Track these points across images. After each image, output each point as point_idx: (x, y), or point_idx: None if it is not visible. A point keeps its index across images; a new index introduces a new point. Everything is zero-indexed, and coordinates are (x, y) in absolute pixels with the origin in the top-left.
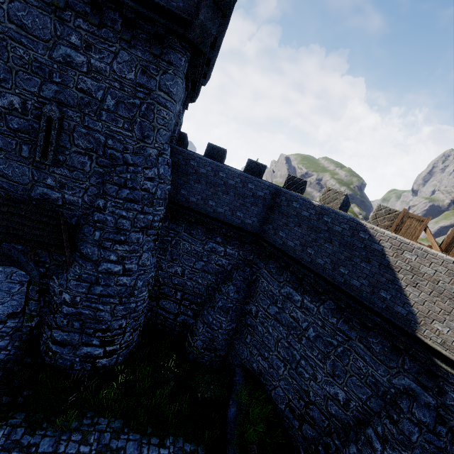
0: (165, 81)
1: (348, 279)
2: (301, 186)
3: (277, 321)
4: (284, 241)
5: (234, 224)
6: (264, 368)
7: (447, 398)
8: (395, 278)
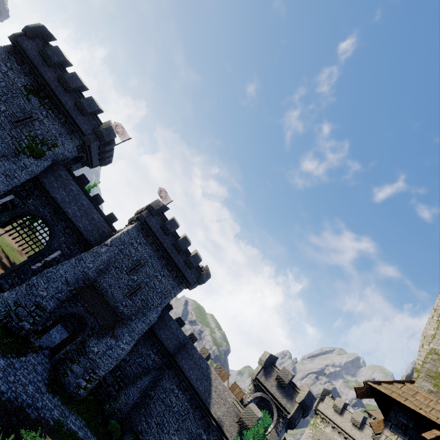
0: (176, 292)
1: (198, 385)
2: (195, 340)
3: (162, 402)
4: (182, 363)
5: (166, 346)
6: (144, 428)
7: (210, 436)
8: (211, 388)
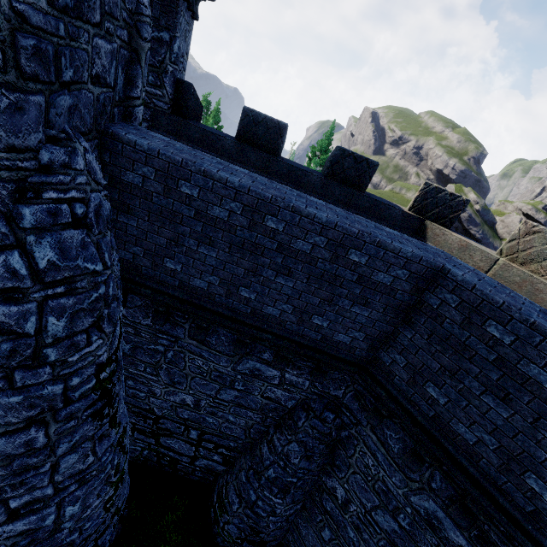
0: None
1: None
2: (454, 213)
3: None
4: (442, 415)
5: (304, 342)
6: None
7: None
8: None
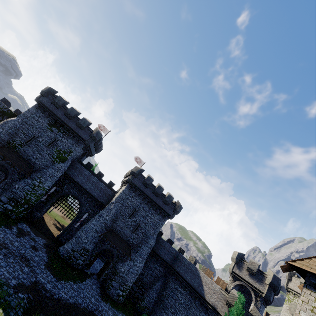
0: (163, 222)
1: (193, 282)
2: (183, 252)
3: (172, 298)
4: (178, 269)
5: (165, 260)
6: None
7: None
8: (202, 283)
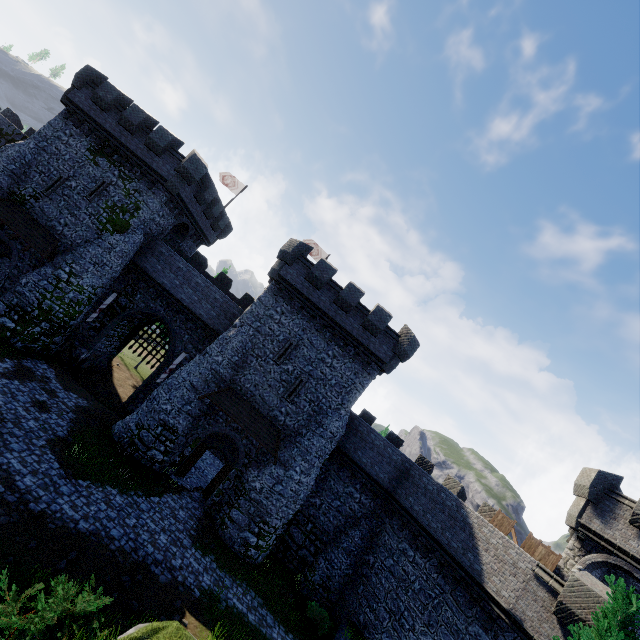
0: (364, 380)
1: (448, 539)
2: (429, 468)
3: (391, 573)
4: (409, 502)
5: (374, 477)
6: (370, 620)
7: (498, 639)
8: (475, 543)
